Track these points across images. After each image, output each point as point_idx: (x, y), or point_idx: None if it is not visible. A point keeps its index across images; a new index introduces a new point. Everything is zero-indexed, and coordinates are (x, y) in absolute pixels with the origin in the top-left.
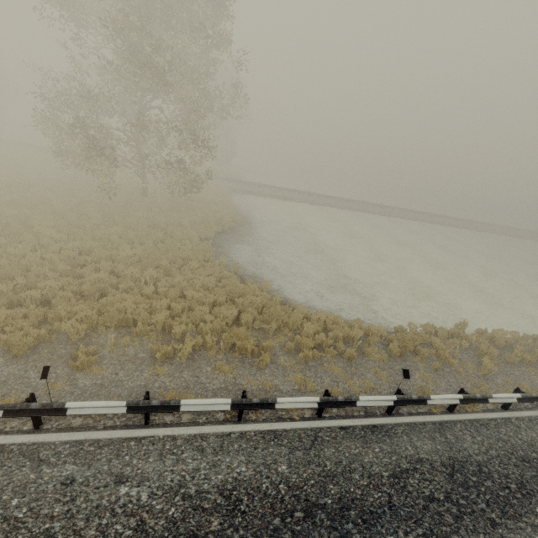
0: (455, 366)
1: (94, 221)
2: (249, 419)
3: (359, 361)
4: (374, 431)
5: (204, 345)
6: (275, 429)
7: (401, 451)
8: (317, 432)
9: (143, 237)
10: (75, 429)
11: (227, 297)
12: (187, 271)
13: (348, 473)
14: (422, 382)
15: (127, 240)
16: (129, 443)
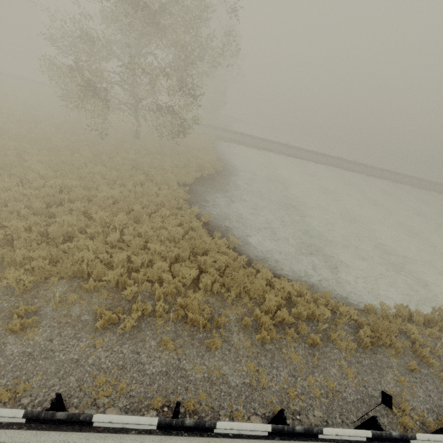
0: (434, 366)
1: (83, 159)
2: None
3: (322, 349)
4: None
5: (155, 310)
6: None
7: None
8: None
9: (124, 179)
10: None
11: (192, 250)
12: (156, 218)
13: None
14: (395, 388)
15: (108, 181)
16: None
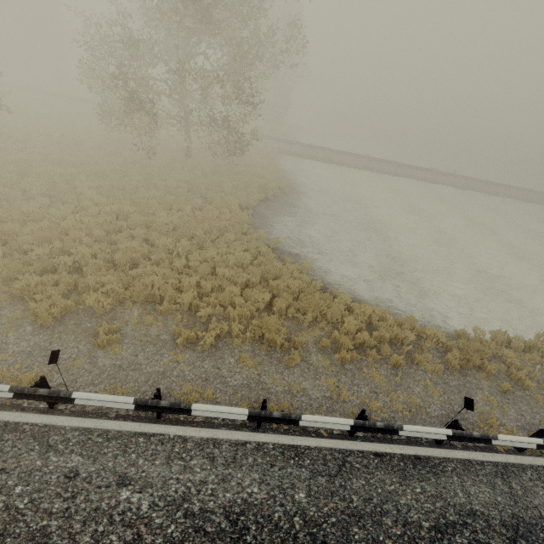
0: (530, 389)
1: (134, 183)
2: (269, 426)
3: (406, 370)
4: (416, 464)
5: (230, 331)
6: (297, 444)
7: (448, 497)
8: (346, 455)
9: (181, 203)
10: (87, 415)
11: (262, 276)
12: (221, 244)
13: (378, 516)
14: (484, 406)
15: (164, 206)
16: (137, 439)
